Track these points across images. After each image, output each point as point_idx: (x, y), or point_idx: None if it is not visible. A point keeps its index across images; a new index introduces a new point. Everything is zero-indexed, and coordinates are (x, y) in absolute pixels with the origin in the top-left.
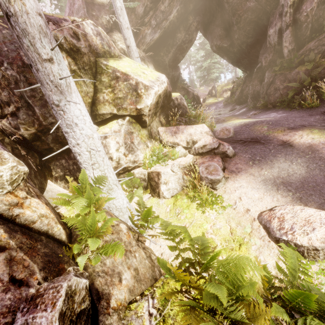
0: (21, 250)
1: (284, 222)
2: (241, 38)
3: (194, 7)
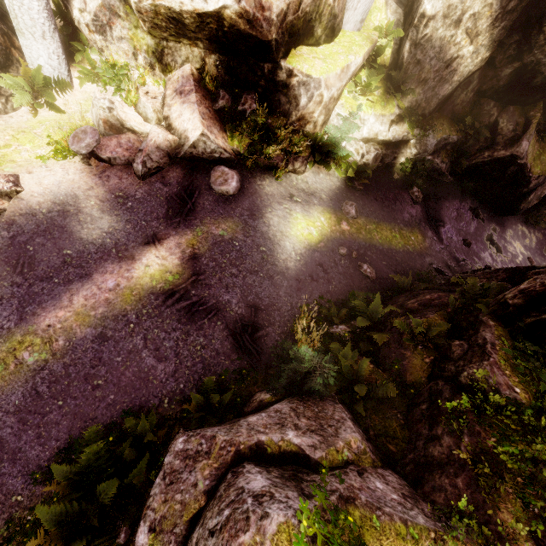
0: None
1: None
2: None
3: None
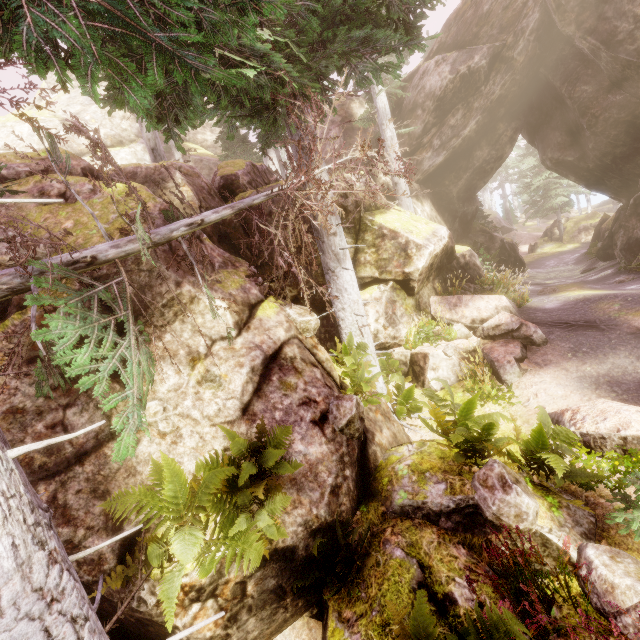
0: (324, 373)
1: (577, 413)
2: (602, 147)
3: (507, 111)
